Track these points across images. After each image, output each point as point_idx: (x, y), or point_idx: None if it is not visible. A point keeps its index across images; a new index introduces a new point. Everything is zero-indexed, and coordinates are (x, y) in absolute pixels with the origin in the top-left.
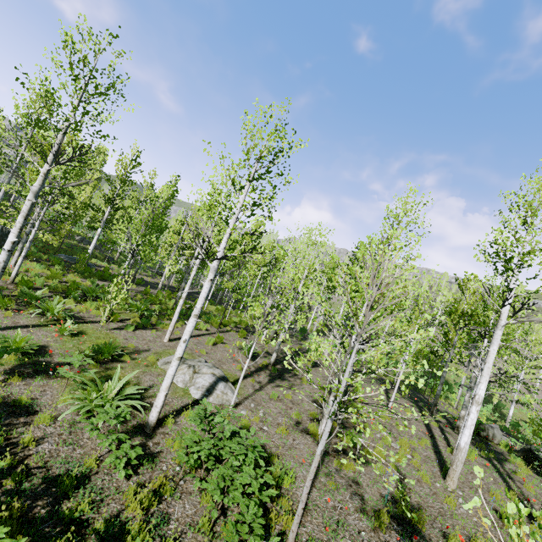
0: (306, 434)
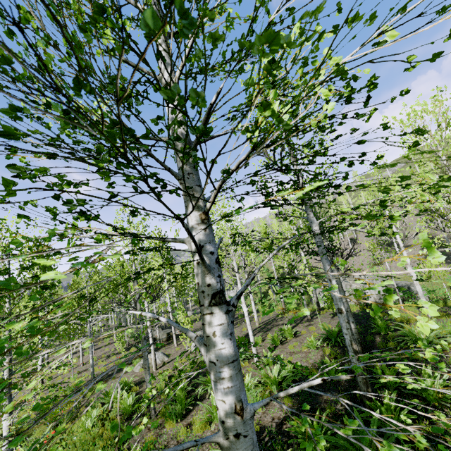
0: None
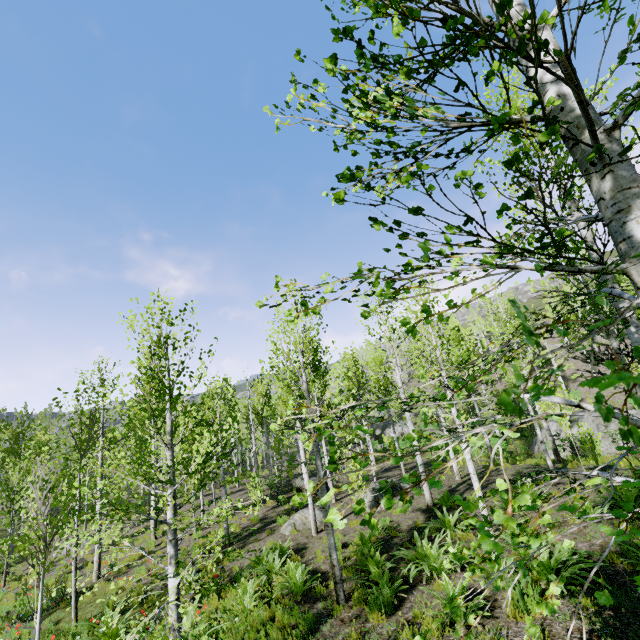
0: None
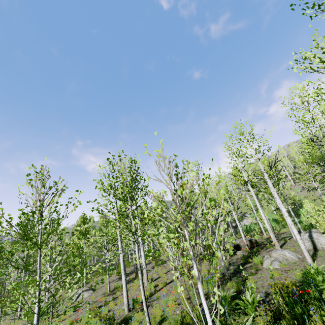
0: (103, 294)
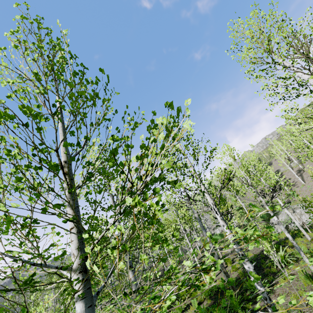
0: None
